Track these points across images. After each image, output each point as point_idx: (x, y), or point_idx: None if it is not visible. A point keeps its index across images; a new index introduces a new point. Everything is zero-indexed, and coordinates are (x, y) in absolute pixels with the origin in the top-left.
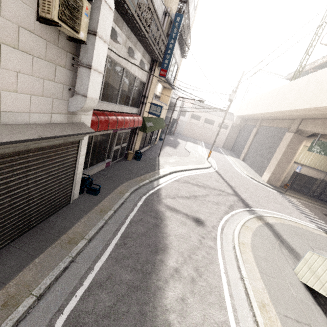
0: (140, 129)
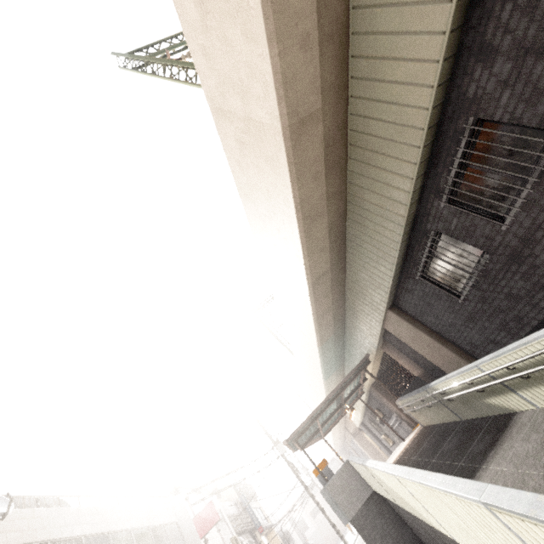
0: None
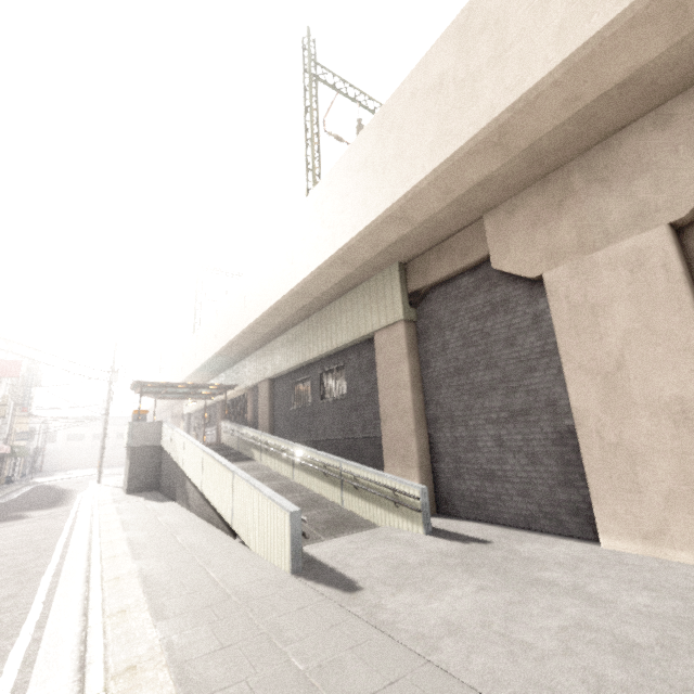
0: (8, 456)
